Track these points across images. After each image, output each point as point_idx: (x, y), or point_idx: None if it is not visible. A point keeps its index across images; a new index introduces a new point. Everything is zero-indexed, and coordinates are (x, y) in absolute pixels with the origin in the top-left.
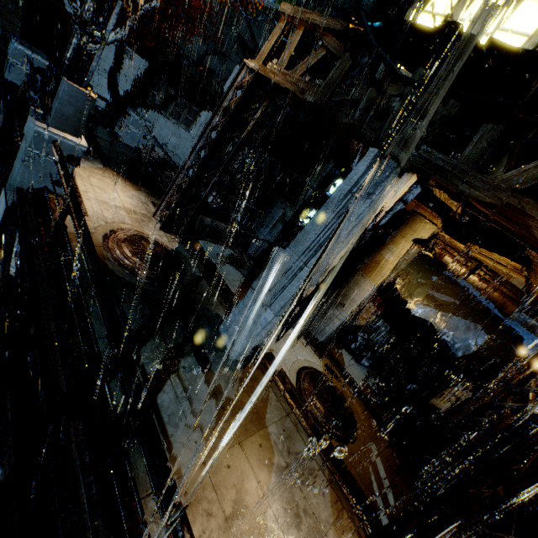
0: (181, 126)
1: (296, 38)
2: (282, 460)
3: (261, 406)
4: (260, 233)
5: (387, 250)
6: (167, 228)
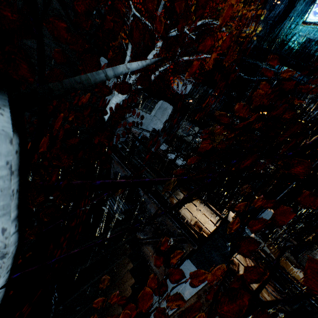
0: (147, 112)
1: None
2: None
3: None
4: None
5: None
6: None
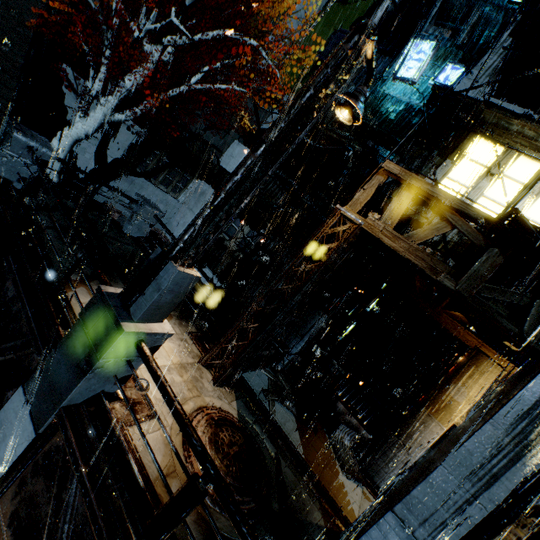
0: (170, 193)
1: (404, 199)
2: None
3: None
4: (292, 345)
5: (455, 390)
6: (222, 380)
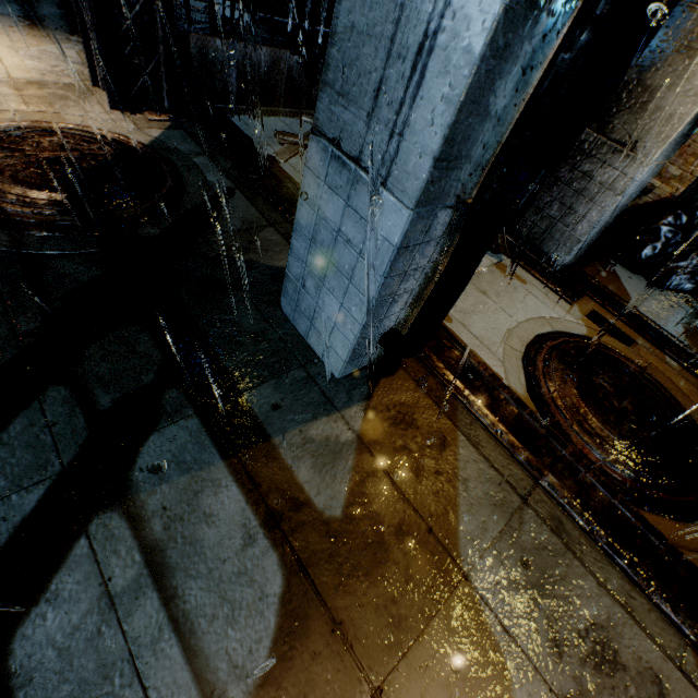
0: None
1: None
2: (539, 691)
3: (436, 507)
4: None
5: None
6: (127, 98)
